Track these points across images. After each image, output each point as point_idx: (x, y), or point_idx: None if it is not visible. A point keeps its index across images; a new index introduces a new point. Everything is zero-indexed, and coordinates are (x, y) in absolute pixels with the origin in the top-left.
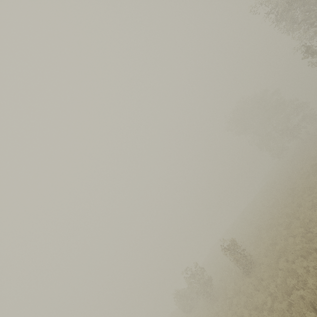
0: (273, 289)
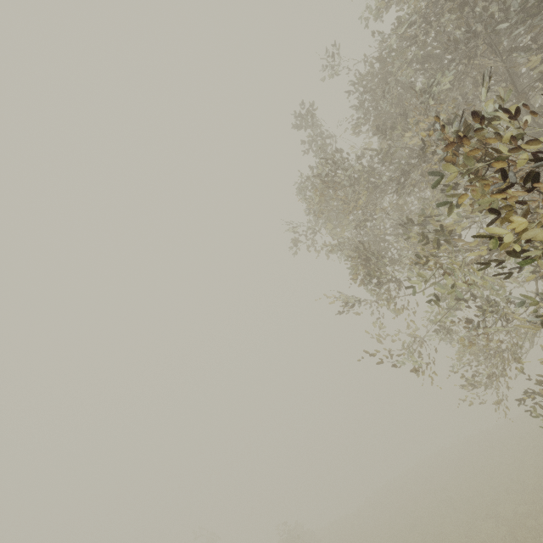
0: None
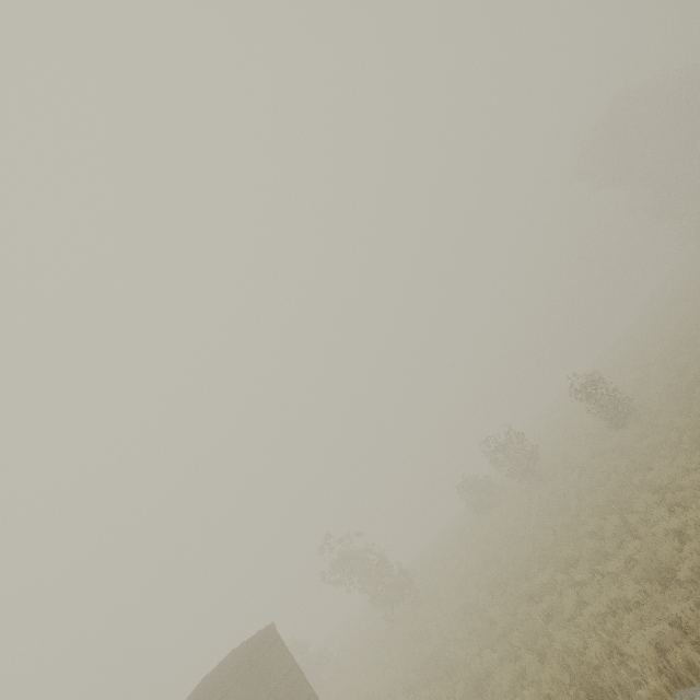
0: (681, 422)
